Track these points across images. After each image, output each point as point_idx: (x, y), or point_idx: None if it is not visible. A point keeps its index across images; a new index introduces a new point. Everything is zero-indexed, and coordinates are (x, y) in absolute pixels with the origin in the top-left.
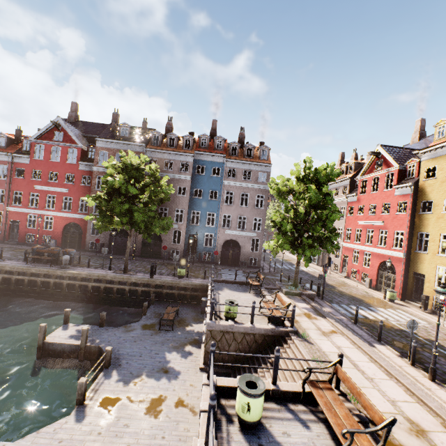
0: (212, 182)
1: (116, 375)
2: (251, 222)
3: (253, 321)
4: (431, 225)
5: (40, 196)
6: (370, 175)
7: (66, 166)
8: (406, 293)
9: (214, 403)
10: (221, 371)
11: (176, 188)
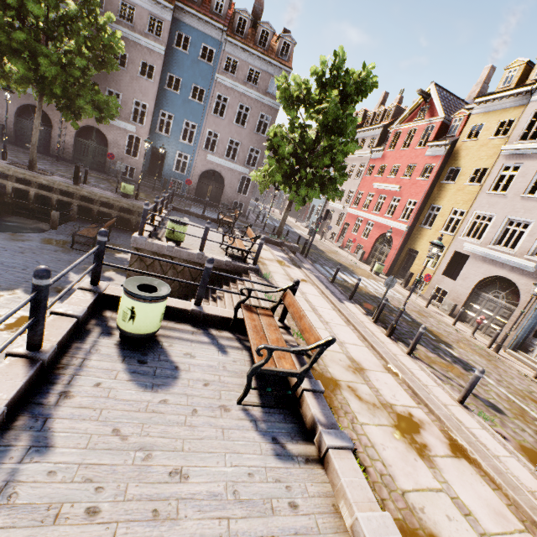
0: (198, 70)
1: None
2: (246, 153)
3: (203, 248)
4: (448, 197)
5: None
6: (408, 125)
7: None
8: (394, 269)
9: (43, 283)
10: None
11: (138, 62)
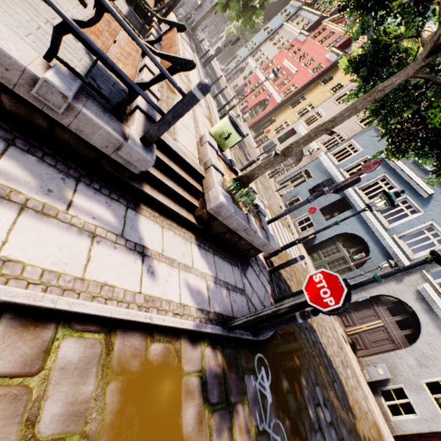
0: None
1: None
2: None
3: None
4: (314, 94)
5: None
6: (334, 26)
7: None
8: (256, 126)
9: None
10: None
11: None
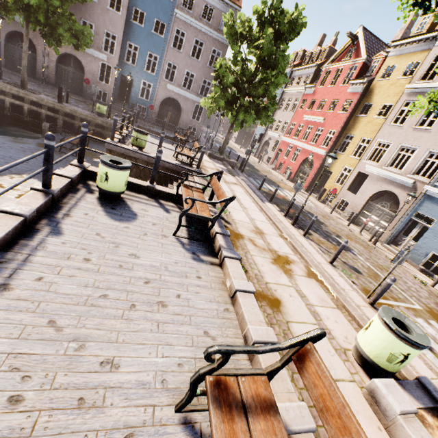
0: (160, 5)
1: None
2: (199, 84)
3: None
4: (360, 128)
5: None
6: (336, 65)
7: None
8: (312, 186)
9: (51, 144)
10: None
11: None
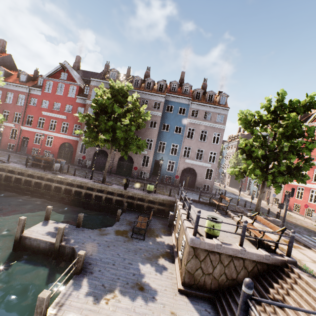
0: (178, 119)
1: (86, 286)
2: (208, 155)
3: (243, 243)
4: None
5: (46, 120)
6: None
7: (67, 98)
8: None
9: None
10: (202, 296)
11: (149, 122)
